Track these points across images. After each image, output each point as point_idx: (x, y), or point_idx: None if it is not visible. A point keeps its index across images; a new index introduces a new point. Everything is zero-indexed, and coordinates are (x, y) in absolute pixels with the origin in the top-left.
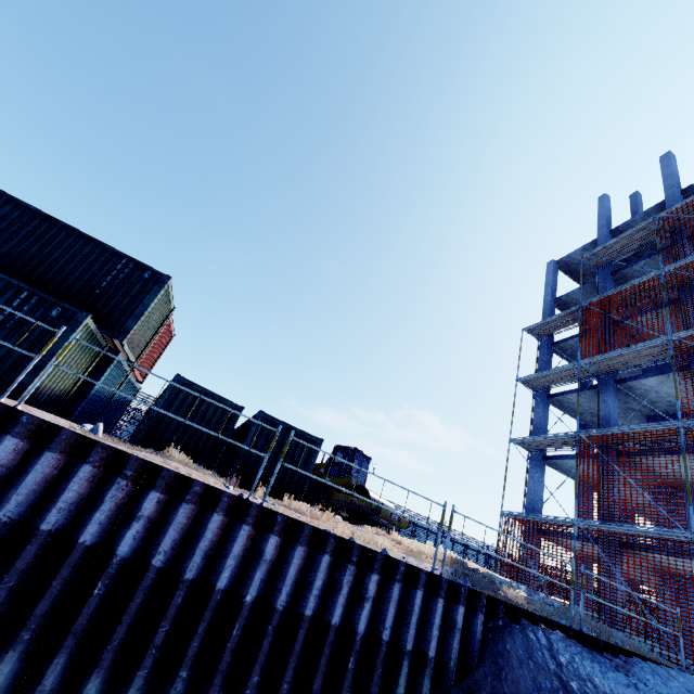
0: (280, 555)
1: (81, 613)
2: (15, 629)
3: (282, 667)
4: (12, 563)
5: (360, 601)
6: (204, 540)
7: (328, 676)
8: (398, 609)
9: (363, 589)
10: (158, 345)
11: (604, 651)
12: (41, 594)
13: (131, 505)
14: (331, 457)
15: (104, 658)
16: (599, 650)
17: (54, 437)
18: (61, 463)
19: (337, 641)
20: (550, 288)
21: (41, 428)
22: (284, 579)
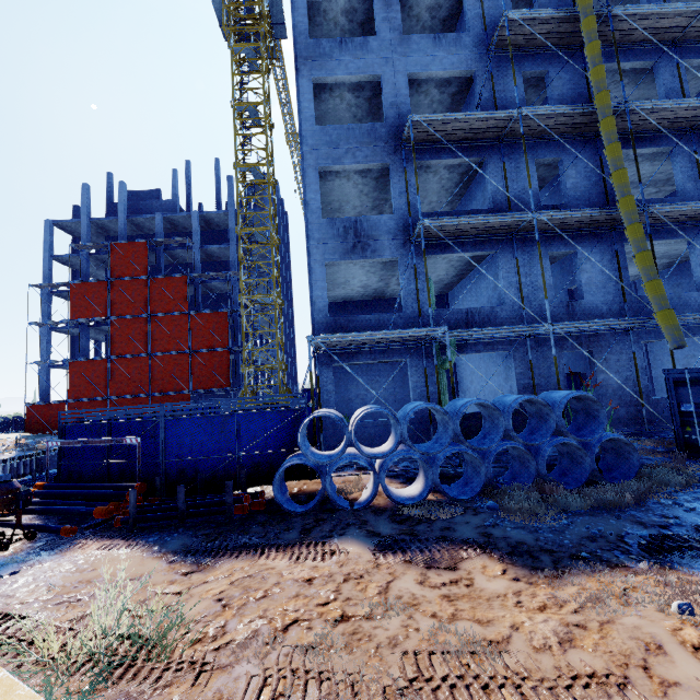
0: None
1: None
2: None
3: None
4: None
5: None
6: None
7: None
8: (9, 470)
9: None
10: None
11: None
12: None
13: None
14: None
15: None
16: None
17: None
18: None
19: None
20: (48, 247)
21: None
22: None
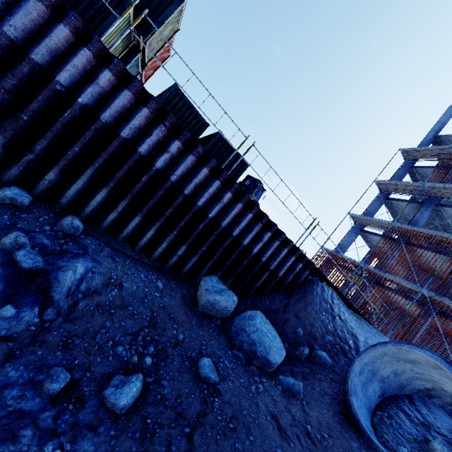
0: (229, 204)
1: (136, 186)
2: (106, 180)
3: (216, 250)
4: (106, 146)
5: (258, 241)
6: (197, 179)
7: (233, 262)
8: (272, 252)
9: (262, 236)
10: (159, 59)
11: (350, 309)
12: (118, 169)
13: (164, 144)
14: (243, 180)
15: (143, 210)
16: (349, 307)
17: (130, 82)
18: (132, 101)
19: (241, 252)
20: (438, 126)
21: (123, 73)
22: (228, 215)
